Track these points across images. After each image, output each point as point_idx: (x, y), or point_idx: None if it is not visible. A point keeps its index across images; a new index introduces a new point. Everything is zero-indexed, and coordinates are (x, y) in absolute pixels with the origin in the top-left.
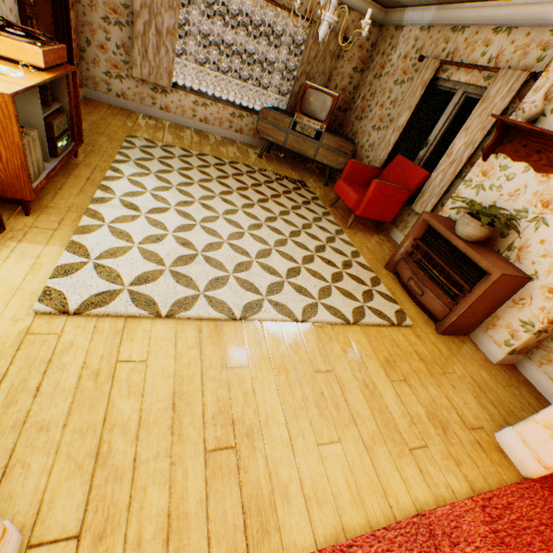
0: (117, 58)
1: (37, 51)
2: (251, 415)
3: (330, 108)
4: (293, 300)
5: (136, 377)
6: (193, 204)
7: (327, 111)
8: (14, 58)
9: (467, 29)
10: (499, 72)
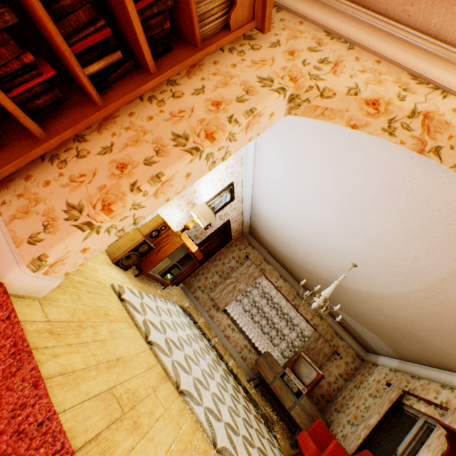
0: (209, 284)
1: (196, 247)
2: (146, 422)
3: (314, 378)
4: (221, 434)
5: (117, 333)
6: (196, 343)
7: (311, 379)
8: (188, 245)
9: (421, 378)
10: (448, 409)
